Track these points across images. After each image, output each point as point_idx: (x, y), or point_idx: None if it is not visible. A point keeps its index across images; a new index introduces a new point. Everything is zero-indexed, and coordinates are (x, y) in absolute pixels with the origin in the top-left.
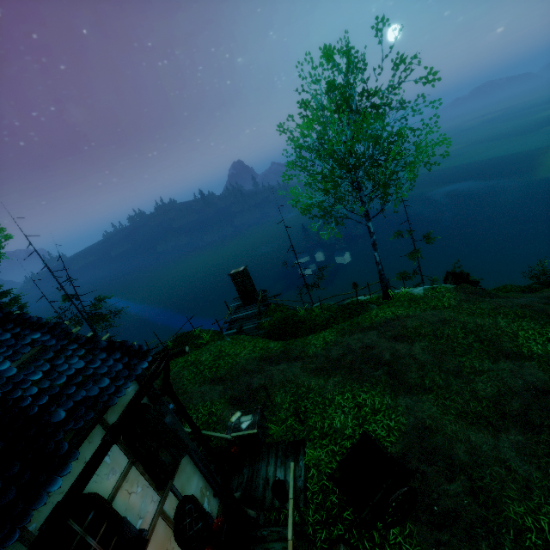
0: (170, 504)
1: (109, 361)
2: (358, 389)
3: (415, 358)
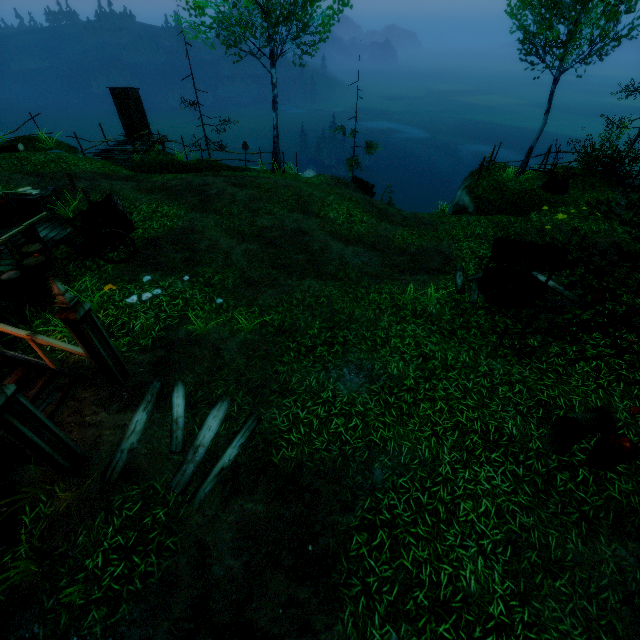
0: None
1: None
2: (166, 204)
3: (233, 197)
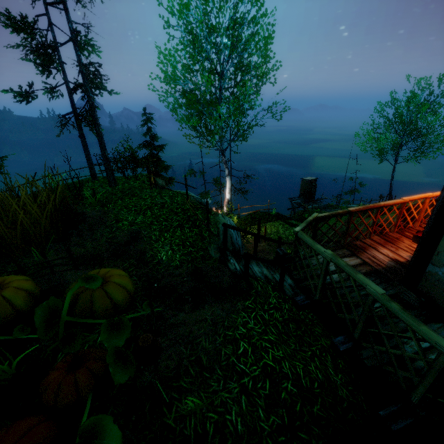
0: None
1: None
2: None
3: None
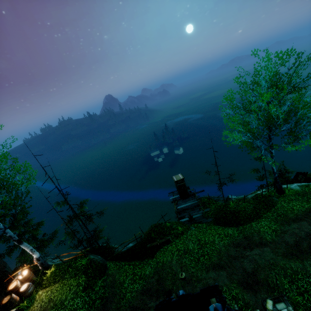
0: None
1: None
2: None
3: None
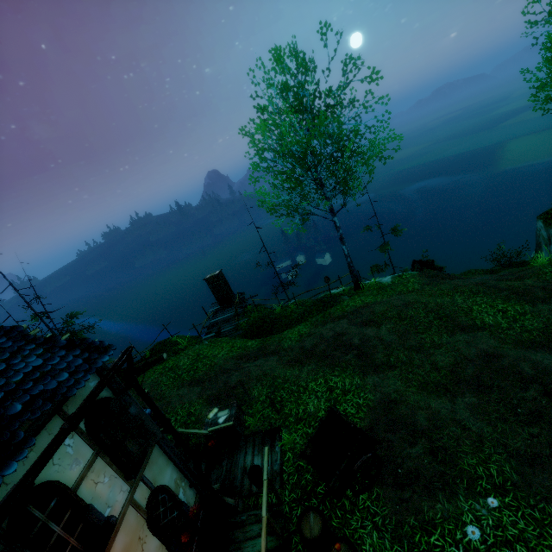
0: (141, 493)
1: (69, 357)
2: (330, 374)
3: (382, 340)
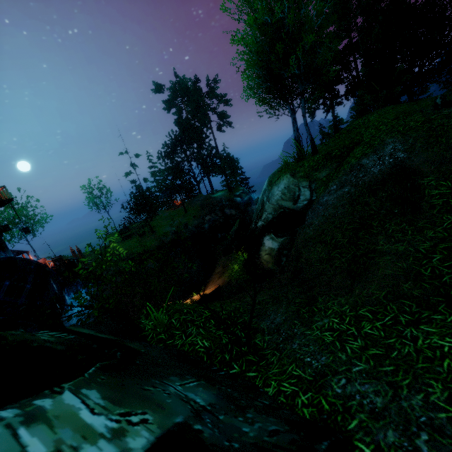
0: None
1: None
2: None
3: None
